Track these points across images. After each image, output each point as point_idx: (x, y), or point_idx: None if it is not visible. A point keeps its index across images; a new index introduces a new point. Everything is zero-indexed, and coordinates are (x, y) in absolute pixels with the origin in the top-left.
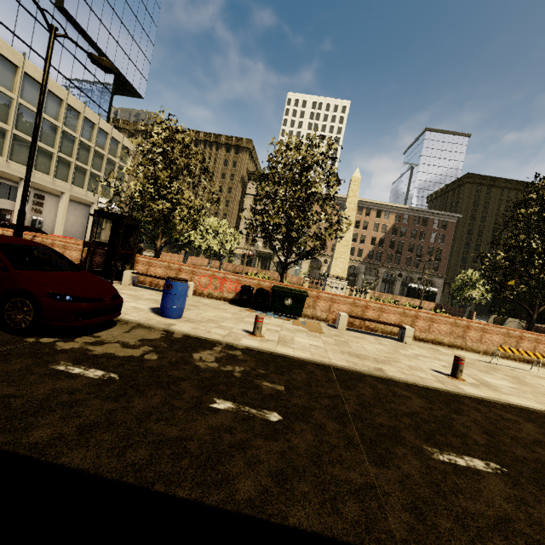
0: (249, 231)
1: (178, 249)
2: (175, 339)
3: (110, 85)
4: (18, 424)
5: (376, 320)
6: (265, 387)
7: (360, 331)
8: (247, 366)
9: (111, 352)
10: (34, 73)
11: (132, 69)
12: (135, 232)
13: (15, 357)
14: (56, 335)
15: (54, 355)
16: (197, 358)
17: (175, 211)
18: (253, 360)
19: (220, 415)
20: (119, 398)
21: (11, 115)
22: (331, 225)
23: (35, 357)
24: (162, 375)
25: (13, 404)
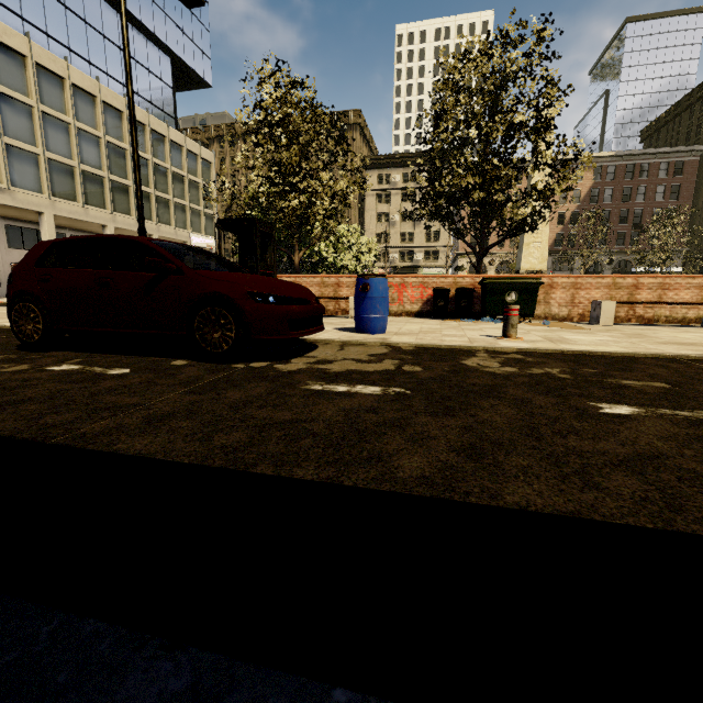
0: (421, 211)
1: (308, 271)
2: (411, 351)
3: (169, 78)
4: (357, 453)
5: (664, 301)
6: (634, 385)
7: (632, 324)
8: (558, 367)
9: (354, 369)
10: (83, 83)
11: (189, 47)
12: (270, 244)
13: (244, 382)
14: (263, 360)
15: (288, 377)
16: (476, 365)
17: (311, 208)
18: (553, 361)
19: (643, 421)
20: (449, 412)
21: (73, 146)
22: (566, 163)
23: (267, 380)
24: (463, 385)
25: (314, 430)
